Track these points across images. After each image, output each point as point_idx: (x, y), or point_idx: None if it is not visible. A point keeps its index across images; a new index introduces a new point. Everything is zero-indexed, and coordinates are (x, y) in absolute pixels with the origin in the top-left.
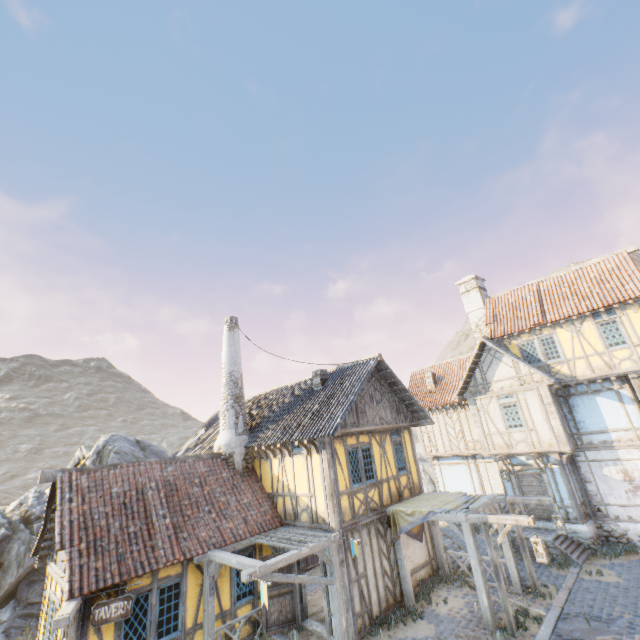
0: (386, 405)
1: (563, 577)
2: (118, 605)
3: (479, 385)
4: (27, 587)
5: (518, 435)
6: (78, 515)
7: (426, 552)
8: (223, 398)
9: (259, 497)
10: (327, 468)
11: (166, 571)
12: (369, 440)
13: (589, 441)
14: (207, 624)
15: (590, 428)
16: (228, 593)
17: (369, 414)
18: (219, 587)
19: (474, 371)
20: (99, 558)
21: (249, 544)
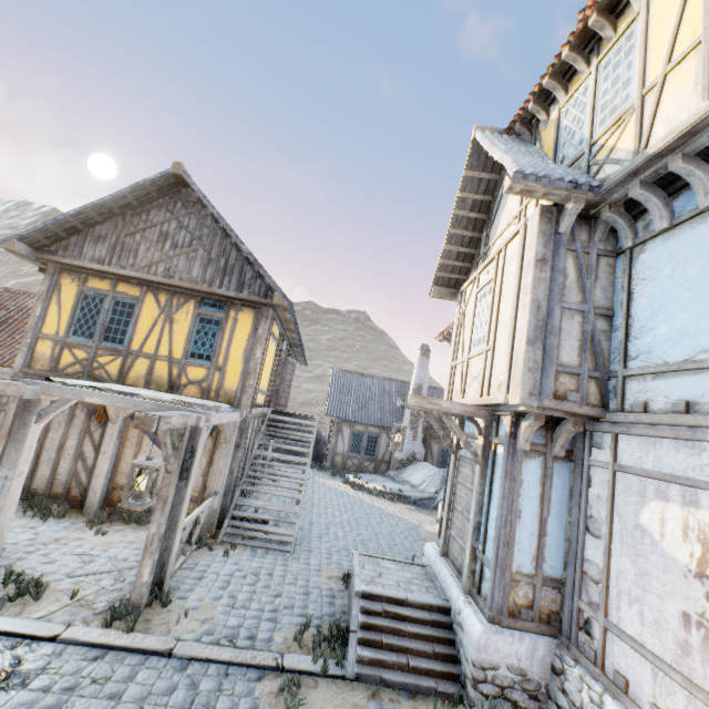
0: (198, 256)
1: (251, 646)
2: None
3: (479, 260)
4: None
5: (475, 364)
6: None
7: (197, 486)
8: None
9: None
10: (37, 302)
11: None
12: (141, 295)
13: (641, 401)
14: None
15: (661, 354)
16: None
17: (144, 257)
18: None
19: (481, 230)
20: None
21: None
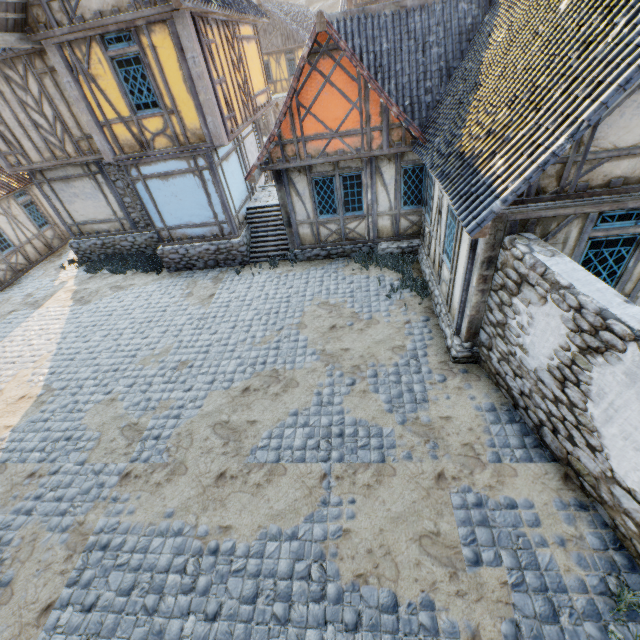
0: (278, 35)
1: None
2: None
3: None
4: None
5: None
6: None
7: None
8: None
9: None
10: None
11: None
12: (268, 59)
13: None
14: None
15: None
16: None
17: (263, 44)
18: None
19: None
20: None
21: None
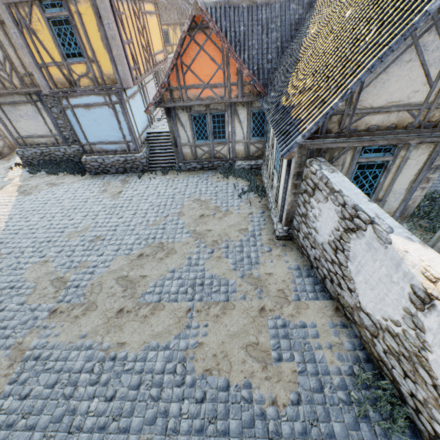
0: (175, 12)
1: None
2: None
3: None
4: None
5: None
6: None
7: None
8: None
9: None
10: None
11: None
12: (168, 28)
13: None
14: None
15: None
16: None
17: (164, 17)
18: None
19: None
20: None
21: None
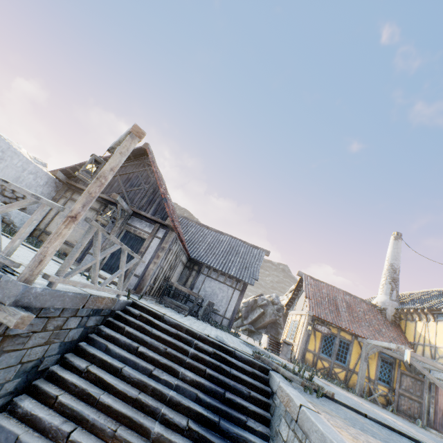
0: None
1: None
2: (324, 328)
3: None
4: (270, 327)
5: None
6: (310, 290)
7: None
8: (383, 277)
9: (402, 339)
10: None
11: (343, 334)
12: None
13: None
14: (360, 373)
15: None
16: (373, 371)
17: None
18: (369, 364)
19: None
20: (318, 308)
21: (392, 355)
